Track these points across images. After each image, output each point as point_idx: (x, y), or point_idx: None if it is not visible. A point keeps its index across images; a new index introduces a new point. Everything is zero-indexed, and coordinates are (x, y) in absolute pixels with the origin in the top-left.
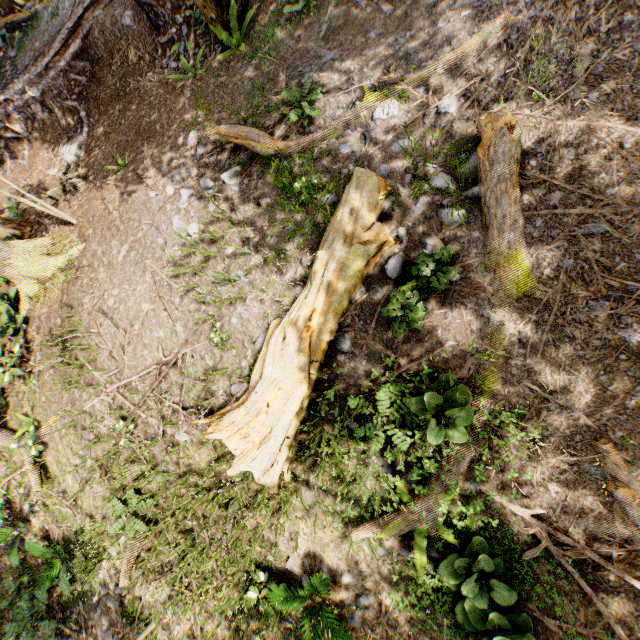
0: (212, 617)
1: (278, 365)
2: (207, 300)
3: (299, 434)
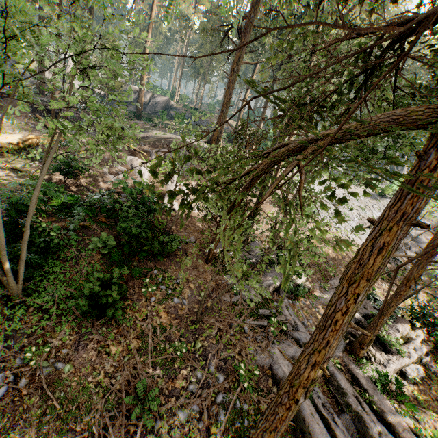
0: None
1: (18, 136)
2: (3, 127)
3: (4, 153)
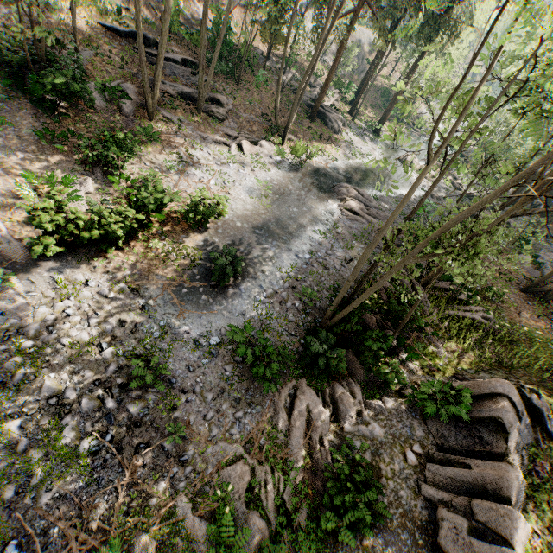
0: (93, 15)
1: None
2: None
3: None
